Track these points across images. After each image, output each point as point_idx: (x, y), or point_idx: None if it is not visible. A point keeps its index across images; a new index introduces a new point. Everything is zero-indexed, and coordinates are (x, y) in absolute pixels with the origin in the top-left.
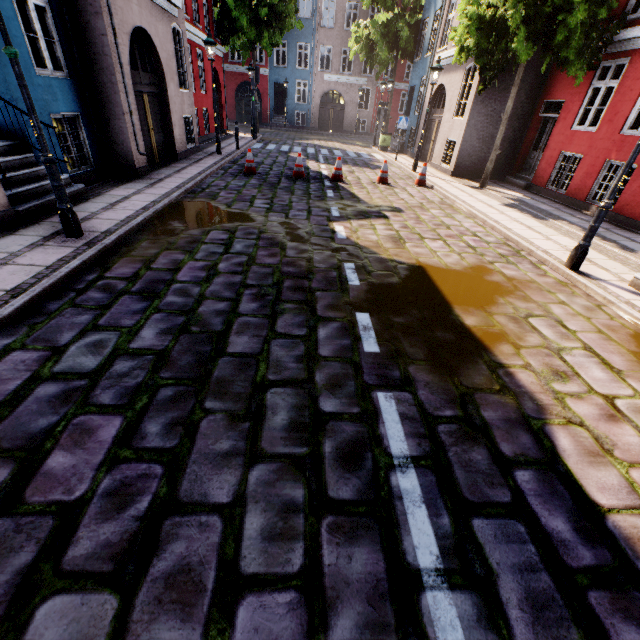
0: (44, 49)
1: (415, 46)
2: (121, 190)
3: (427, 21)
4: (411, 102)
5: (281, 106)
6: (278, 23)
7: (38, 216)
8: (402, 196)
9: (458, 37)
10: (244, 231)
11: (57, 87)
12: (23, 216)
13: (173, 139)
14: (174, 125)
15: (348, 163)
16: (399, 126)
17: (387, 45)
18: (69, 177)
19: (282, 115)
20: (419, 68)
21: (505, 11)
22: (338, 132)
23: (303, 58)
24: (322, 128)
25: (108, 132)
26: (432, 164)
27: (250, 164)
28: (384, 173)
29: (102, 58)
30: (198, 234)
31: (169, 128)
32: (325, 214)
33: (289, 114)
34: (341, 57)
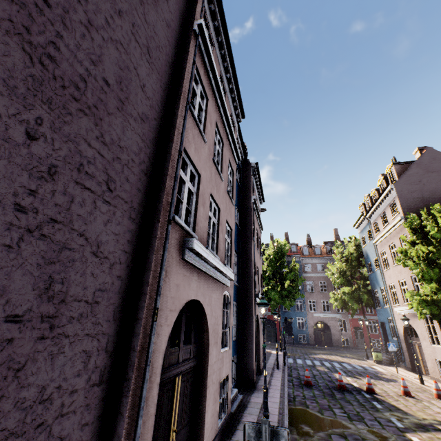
0: (234, 330)
1: (373, 301)
2: (255, 398)
3: (376, 290)
4: (384, 330)
5: (288, 331)
6: (291, 295)
7: (235, 416)
8: (435, 409)
9: (414, 307)
10: (351, 436)
11: (234, 344)
12: (232, 416)
13: (259, 361)
14: (260, 353)
15: (363, 375)
16: (389, 348)
17: (355, 301)
18: (237, 390)
19: (289, 336)
20: (382, 312)
21: (437, 297)
22: (330, 346)
23: (299, 306)
24: (317, 343)
25: (244, 362)
26: (432, 377)
27: (308, 378)
28: (405, 387)
29: (249, 330)
30: (325, 436)
31: (258, 355)
32: (392, 424)
33: (294, 335)
34: (321, 304)
